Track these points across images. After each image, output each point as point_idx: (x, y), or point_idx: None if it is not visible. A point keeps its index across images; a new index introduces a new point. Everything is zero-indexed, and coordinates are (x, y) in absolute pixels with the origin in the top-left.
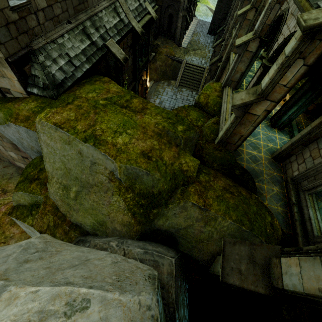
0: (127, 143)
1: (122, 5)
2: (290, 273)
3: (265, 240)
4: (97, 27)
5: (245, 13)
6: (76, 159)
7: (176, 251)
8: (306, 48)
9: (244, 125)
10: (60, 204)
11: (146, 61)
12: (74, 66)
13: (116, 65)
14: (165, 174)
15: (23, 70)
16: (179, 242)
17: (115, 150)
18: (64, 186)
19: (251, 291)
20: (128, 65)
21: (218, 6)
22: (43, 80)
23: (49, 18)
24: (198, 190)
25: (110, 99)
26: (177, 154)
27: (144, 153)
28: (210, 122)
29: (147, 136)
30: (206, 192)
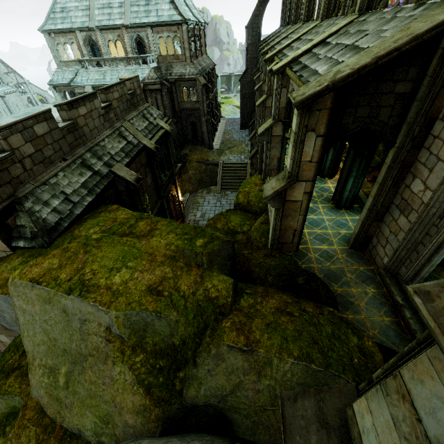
0: (126, 281)
1: (128, 129)
2: (366, 429)
3: (353, 378)
4: (99, 156)
5: (263, 102)
6: (61, 322)
7: (232, 441)
8: (309, 121)
9: (290, 216)
10: (47, 401)
11: (172, 174)
12: (72, 202)
13: (129, 188)
14: (185, 310)
15: (6, 223)
16: (233, 420)
17: (110, 295)
18: (50, 370)
19: None
20: (147, 184)
21: (242, 102)
22: (30, 228)
23: (38, 162)
24: (238, 322)
25: (109, 230)
26: (200, 277)
27: (152, 288)
28: (257, 223)
29: (156, 263)
30: (250, 322)
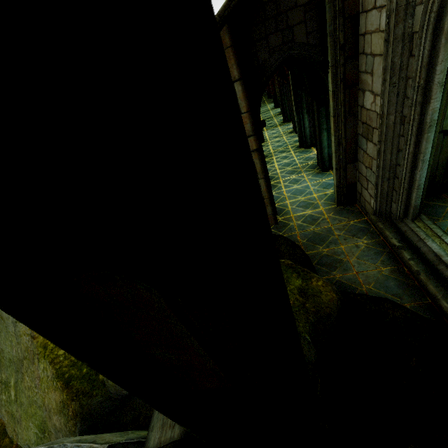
0: None
1: None
2: None
3: None
4: None
5: None
6: (2, 330)
7: None
8: None
9: None
10: (6, 420)
11: None
12: None
13: None
14: None
15: None
16: None
17: None
18: (5, 384)
19: (166, 445)
20: None
21: None
22: None
23: None
24: None
25: None
26: None
27: None
28: None
29: None
30: None
